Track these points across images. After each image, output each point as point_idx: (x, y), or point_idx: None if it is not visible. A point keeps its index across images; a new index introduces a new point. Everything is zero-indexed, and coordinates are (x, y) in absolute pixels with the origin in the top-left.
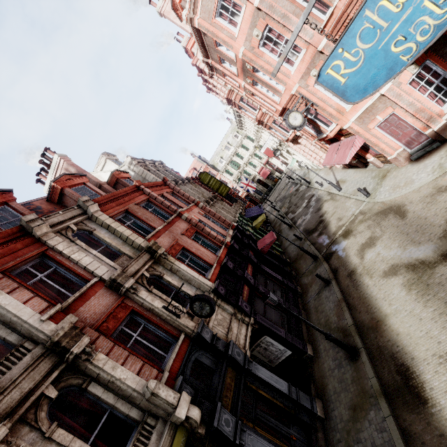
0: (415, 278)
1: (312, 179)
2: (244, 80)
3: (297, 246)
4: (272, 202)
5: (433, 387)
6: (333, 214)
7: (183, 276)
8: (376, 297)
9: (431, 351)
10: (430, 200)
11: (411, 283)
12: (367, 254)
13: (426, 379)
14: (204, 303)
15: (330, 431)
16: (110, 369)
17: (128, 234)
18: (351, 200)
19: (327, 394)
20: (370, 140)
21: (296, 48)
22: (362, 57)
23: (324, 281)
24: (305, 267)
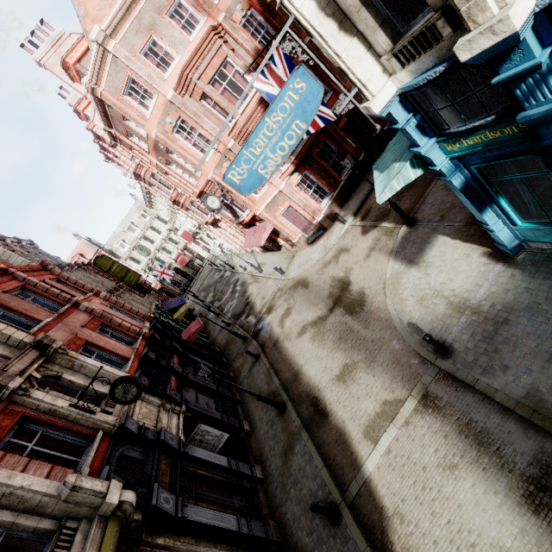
0: (317, 330)
1: (236, 264)
2: (157, 158)
3: (226, 328)
4: (195, 293)
5: (331, 402)
6: (257, 294)
7: (91, 373)
8: (294, 355)
9: (328, 378)
10: (321, 272)
11: (314, 336)
12: (286, 323)
13: (327, 399)
14: (129, 384)
15: (269, 486)
16: (4, 479)
17: (1, 328)
18: (271, 279)
19: (264, 456)
20: (278, 226)
21: (209, 142)
22: (246, 172)
23: (254, 357)
24: (236, 351)
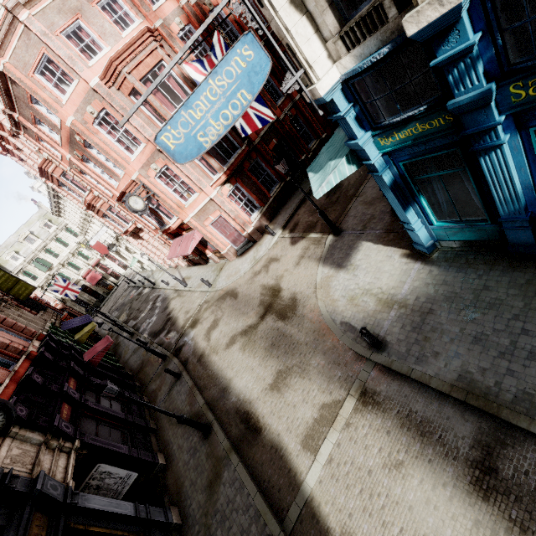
0: (247, 340)
1: (157, 280)
2: (71, 153)
3: (141, 345)
4: (105, 313)
5: (264, 415)
6: (181, 309)
7: None
8: (222, 368)
9: (261, 388)
10: (251, 281)
11: (245, 345)
12: (213, 335)
13: (260, 412)
14: None
15: (189, 532)
16: None
17: None
18: (197, 293)
19: (183, 494)
20: (207, 236)
21: (136, 140)
22: (183, 136)
23: (175, 375)
24: (153, 372)
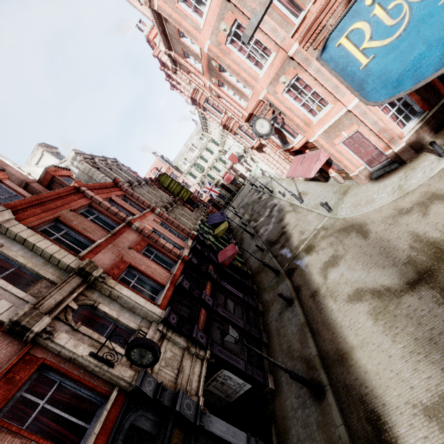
0: (382, 306)
1: (275, 188)
2: (210, 80)
3: (259, 260)
4: (235, 208)
5: None
6: (295, 226)
7: (125, 304)
8: (341, 324)
9: (404, 398)
10: (392, 221)
11: (377, 312)
12: (331, 274)
13: (400, 433)
14: (145, 350)
15: None
16: None
17: (53, 251)
18: (313, 213)
19: (289, 441)
20: (334, 156)
21: (266, 50)
22: (405, 19)
23: (286, 301)
24: (267, 282)
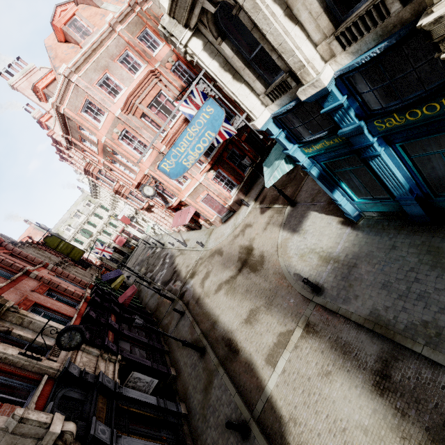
0: (229, 287)
1: (166, 242)
2: (104, 158)
3: (156, 292)
4: (130, 267)
5: (241, 341)
6: (183, 264)
7: (38, 329)
8: (212, 308)
9: (239, 322)
10: (232, 242)
11: (228, 291)
12: (206, 283)
13: (238, 339)
14: (74, 332)
15: (192, 419)
16: None
17: None
18: (194, 251)
19: (188, 395)
20: (199, 209)
21: (146, 147)
22: (174, 163)
23: (180, 313)
24: (165, 311)
